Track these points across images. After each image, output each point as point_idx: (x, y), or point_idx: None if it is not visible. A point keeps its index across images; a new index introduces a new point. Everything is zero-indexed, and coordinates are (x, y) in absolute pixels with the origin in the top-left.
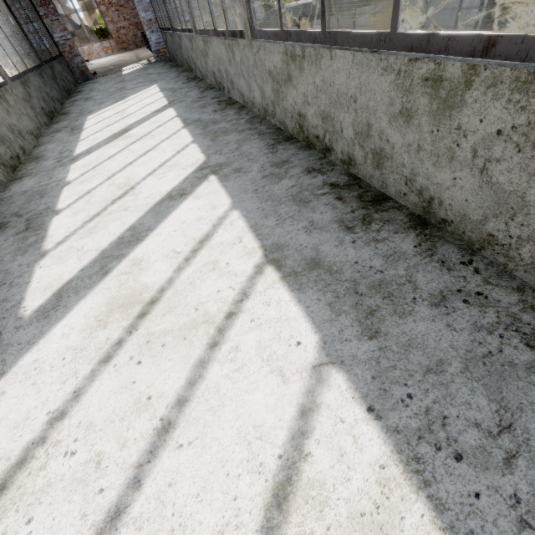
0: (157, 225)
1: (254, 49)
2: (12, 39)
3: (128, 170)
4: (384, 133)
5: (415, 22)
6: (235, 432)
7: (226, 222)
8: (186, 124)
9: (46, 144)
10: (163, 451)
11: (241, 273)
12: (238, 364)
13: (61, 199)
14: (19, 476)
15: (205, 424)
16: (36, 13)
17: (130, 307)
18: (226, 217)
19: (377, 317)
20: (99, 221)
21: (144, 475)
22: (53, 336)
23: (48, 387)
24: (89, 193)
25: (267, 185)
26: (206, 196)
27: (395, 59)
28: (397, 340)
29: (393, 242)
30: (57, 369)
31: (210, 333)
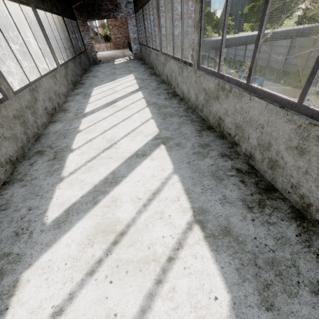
0: (128, 174)
1: (197, 75)
2: (63, 40)
3: (113, 129)
4: (280, 152)
5: (283, 52)
6: None
7: (170, 183)
8: (148, 104)
9: (70, 101)
10: None
11: (178, 226)
12: (174, 303)
13: (75, 141)
14: None
15: None
16: (78, 29)
17: (108, 234)
18: (169, 179)
19: (271, 291)
20: (94, 163)
21: None
22: (61, 244)
23: (54, 284)
24: (90, 141)
25: (196, 160)
26: (158, 159)
27: (298, 118)
28: (287, 318)
29: (280, 227)
30: (61, 271)
31: (157, 271)
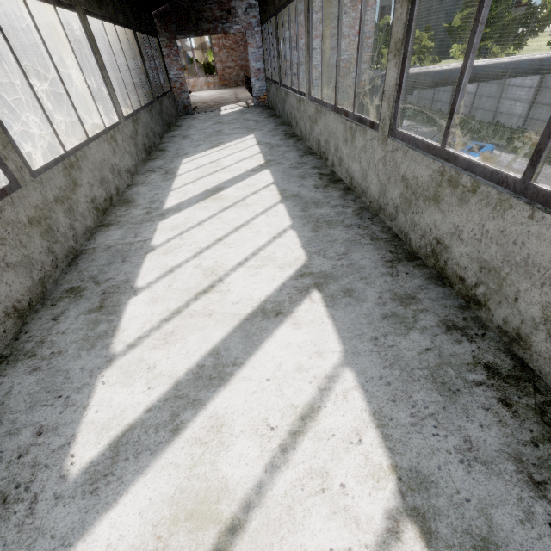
0: (246, 359)
1: (388, 147)
2: (134, 72)
3: (217, 249)
4: None
5: (525, 97)
6: None
7: (337, 390)
8: (284, 197)
9: (139, 185)
10: None
11: (365, 521)
12: None
13: (142, 271)
14: None
15: None
16: (160, 53)
17: (202, 525)
18: (336, 379)
19: None
20: (178, 325)
21: None
22: (96, 542)
23: None
24: (172, 272)
25: (391, 334)
26: (309, 326)
27: None
28: None
29: None
30: None
31: None
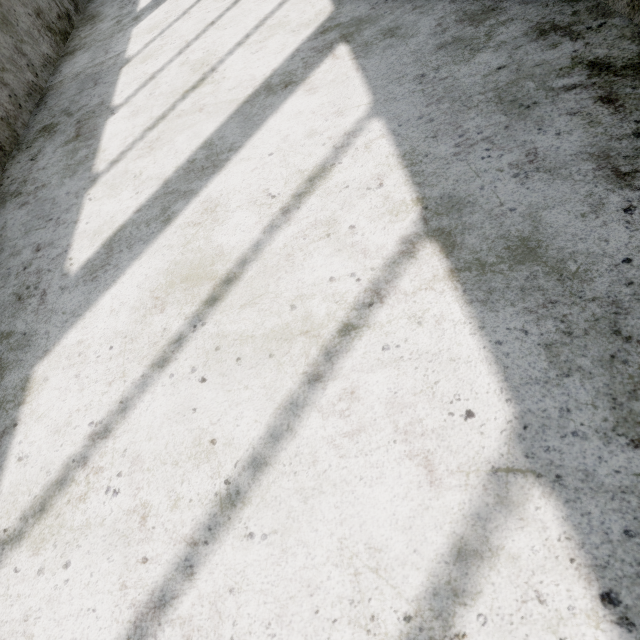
0: (244, 141)
1: None
2: None
3: (208, 35)
4: None
5: None
6: (335, 545)
7: (358, 144)
8: None
9: None
10: (225, 534)
11: (374, 250)
12: (352, 424)
13: (118, 88)
14: (58, 501)
15: (289, 513)
16: None
17: (197, 283)
18: (358, 133)
19: None
20: (163, 130)
21: (198, 560)
22: (101, 310)
23: (92, 385)
24: (153, 79)
25: (446, 64)
26: (328, 87)
27: None
28: None
29: None
30: (102, 362)
31: (310, 356)
